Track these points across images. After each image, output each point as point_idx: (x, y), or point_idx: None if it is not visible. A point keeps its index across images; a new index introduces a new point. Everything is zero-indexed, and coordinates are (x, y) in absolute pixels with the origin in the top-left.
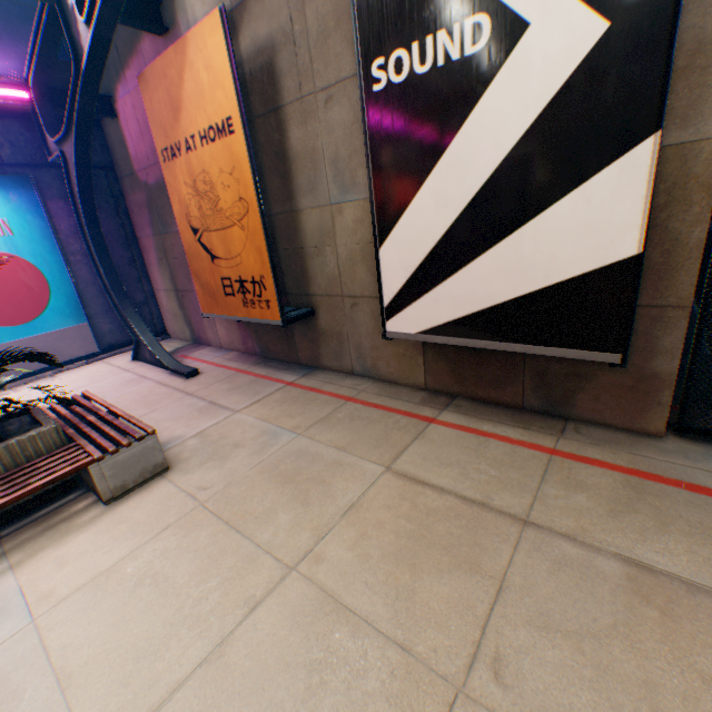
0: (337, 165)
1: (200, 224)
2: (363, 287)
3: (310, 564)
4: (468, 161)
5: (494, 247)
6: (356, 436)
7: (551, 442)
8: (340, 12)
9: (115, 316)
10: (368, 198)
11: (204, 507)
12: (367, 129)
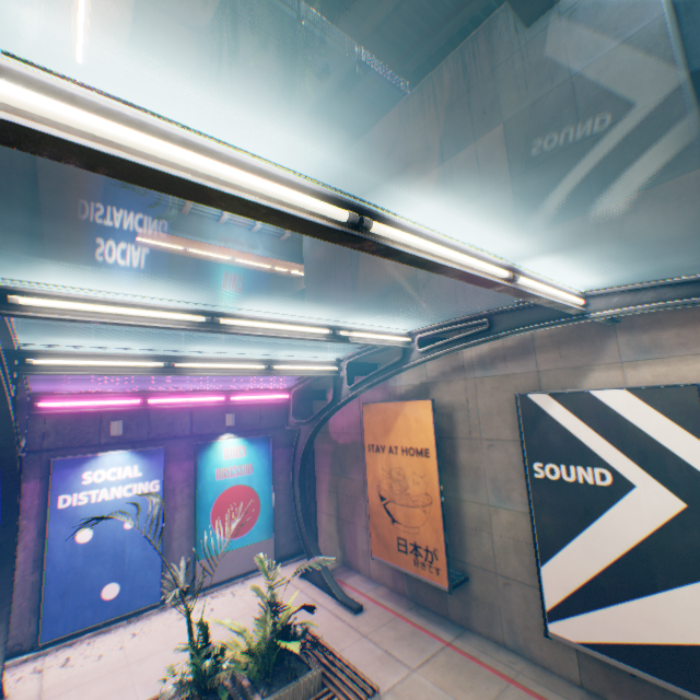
0: (494, 482)
1: (387, 494)
2: (514, 571)
3: None
4: (606, 537)
5: (634, 598)
6: None
7: None
8: (501, 408)
9: (289, 530)
10: (519, 510)
11: None
12: (529, 492)
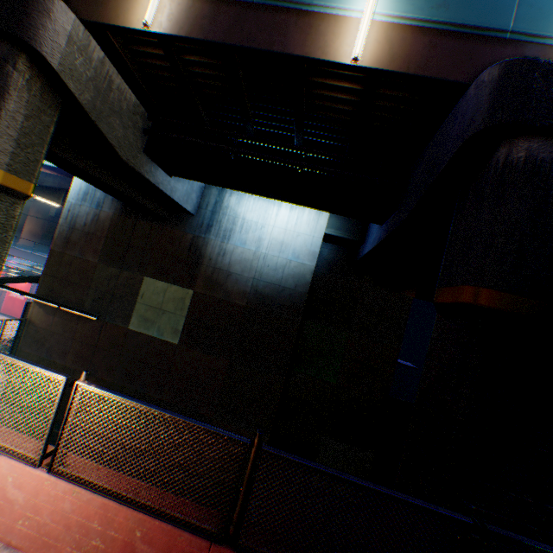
0: None
1: None
2: None
3: None
4: None
5: None
6: None
7: None
8: None
9: None
10: None
11: None
12: None
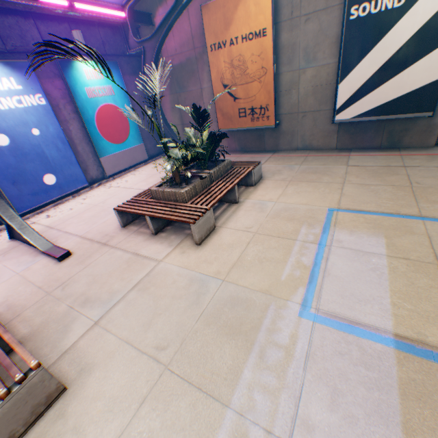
0: (306, 51)
1: (230, 82)
2: (310, 107)
3: (348, 182)
4: (387, 47)
5: (391, 79)
6: (324, 162)
7: (397, 153)
8: None
9: (151, 141)
10: (320, 66)
11: (292, 181)
12: (343, 35)
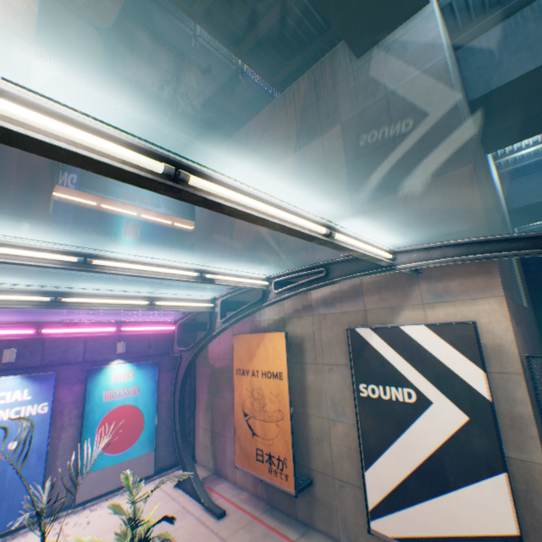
0: (333, 399)
1: (250, 411)
2: (348, 475)
3: None
4: (412, 445)
5: (434, 497)
6: None
7: None
8: (338, 339)
9: (169, 444)
10: (352, 423)
11: None
12: (357, 408)
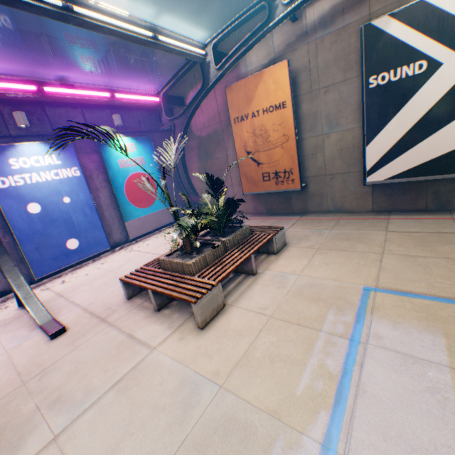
0: (328, 117)
1: (252, 149)
2: (338, 169)
3: (388, 252)
4: (414, 110)
5: (425, 139)
6: (359, 226)
7: (448, 216)
8: (336, 59)
9: (178, 204)
10: (345, 130)
11: (320, 249)
12: (364, 101)
